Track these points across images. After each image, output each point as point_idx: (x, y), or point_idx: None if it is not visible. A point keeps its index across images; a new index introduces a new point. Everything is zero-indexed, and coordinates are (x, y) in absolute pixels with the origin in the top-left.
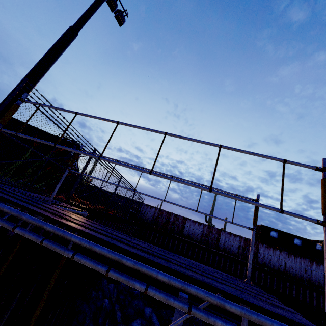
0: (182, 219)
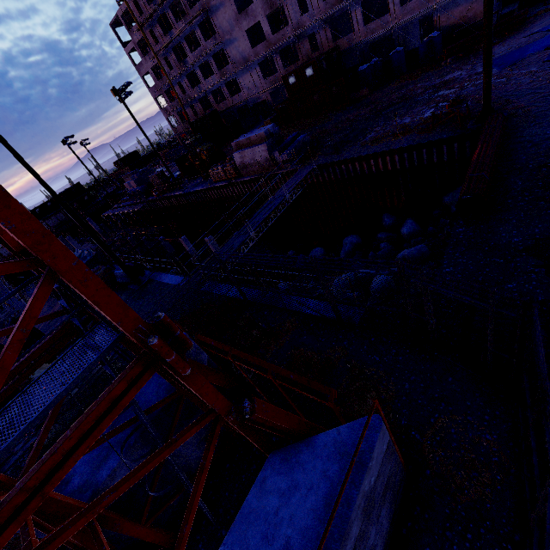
0: None
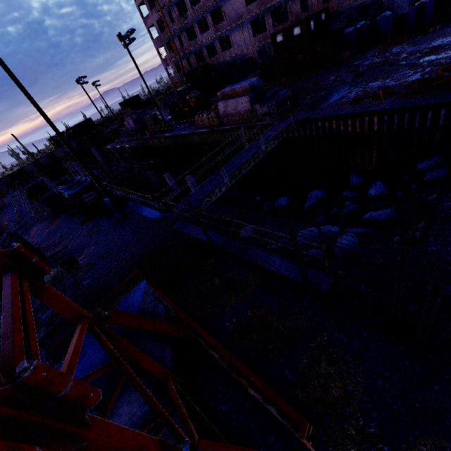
0: (21, 169)
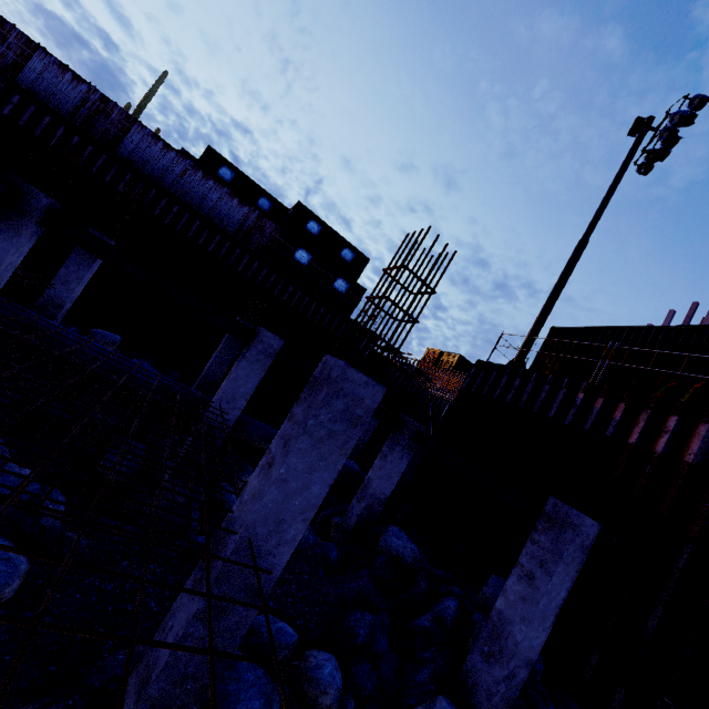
0: None
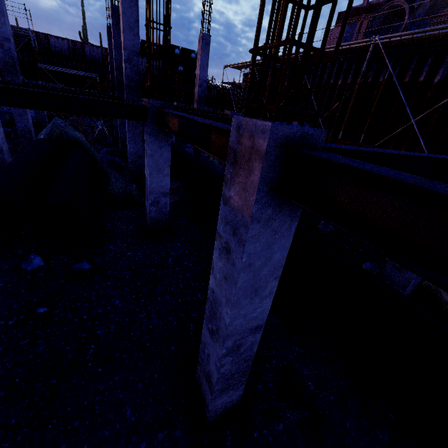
0: (44, 37)
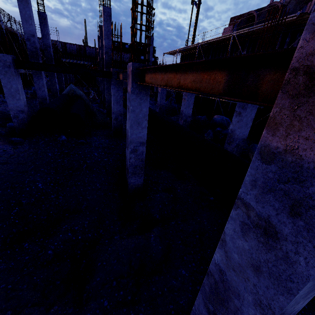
0: (64, 44)
